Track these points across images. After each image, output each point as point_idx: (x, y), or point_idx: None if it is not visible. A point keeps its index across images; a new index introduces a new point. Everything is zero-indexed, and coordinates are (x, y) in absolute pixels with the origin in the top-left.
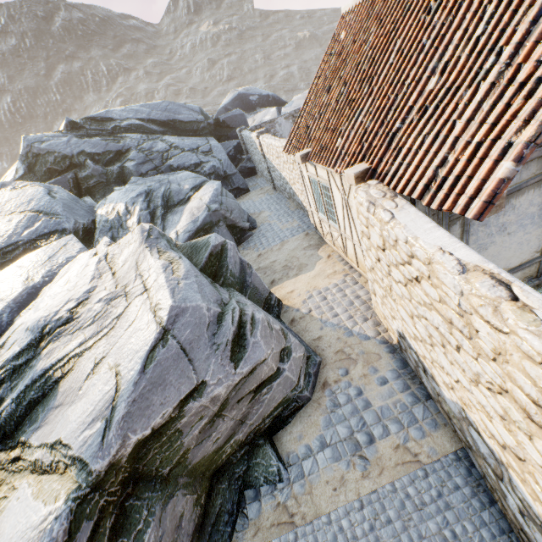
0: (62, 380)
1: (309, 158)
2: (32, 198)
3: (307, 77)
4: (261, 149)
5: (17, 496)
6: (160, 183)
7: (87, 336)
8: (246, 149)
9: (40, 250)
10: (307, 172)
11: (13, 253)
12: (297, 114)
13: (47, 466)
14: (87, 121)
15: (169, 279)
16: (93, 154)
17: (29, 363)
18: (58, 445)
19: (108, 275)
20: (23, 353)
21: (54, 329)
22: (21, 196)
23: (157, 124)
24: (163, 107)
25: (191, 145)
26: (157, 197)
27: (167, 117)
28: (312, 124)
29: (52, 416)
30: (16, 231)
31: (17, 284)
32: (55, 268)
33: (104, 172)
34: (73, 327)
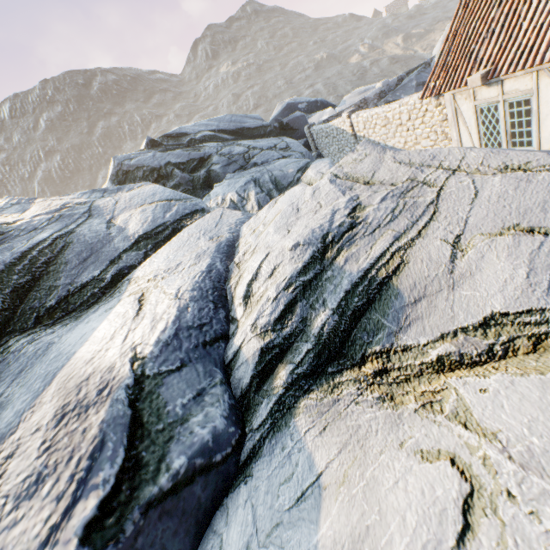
0: (392, 279)
1: (491, 76)
2: (154, 192)
3: (335, 90)
4: (352, 129)
5: (471, 390)
6: (260, 173)
7: (398, 230)
8: (315, 145)
9: (196, 222)
10: (475, 101)
11: (163, 233)
12: (363, 104)
13: (475, 356)
14: (164, 139)
15: (488, 149)
16: (178, 164)
17: (319, 278)
18: (501, 318)
19: (360, 186)
20: (308, 267)
21: (338, 236)
22: (142, 193)
23: (226, 133)
24: (227, 120)
25: (267, 144)
26: (265, 183)
27: (234, 126)
28: (479, 45)
29: (419, 310)
30: (156, 216)
31: (202, 244)
32: (233, 226)
33: (190, 179)
34: (365, 229)
